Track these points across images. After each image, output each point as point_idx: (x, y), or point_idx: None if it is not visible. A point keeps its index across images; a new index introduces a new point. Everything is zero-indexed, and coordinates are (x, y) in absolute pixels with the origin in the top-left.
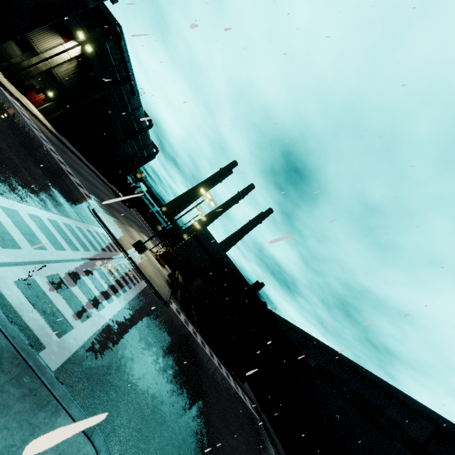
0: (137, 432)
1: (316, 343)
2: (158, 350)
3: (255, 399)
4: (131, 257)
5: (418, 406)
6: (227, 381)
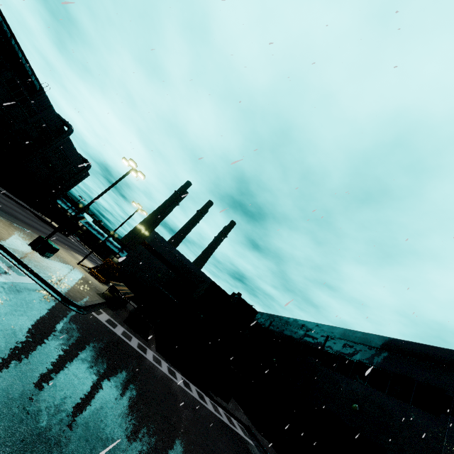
0: None
1: (305, 326)
2: None
3: (249, 420)
4: (4, 246)
5: (451, 355)
6: (197, 404)
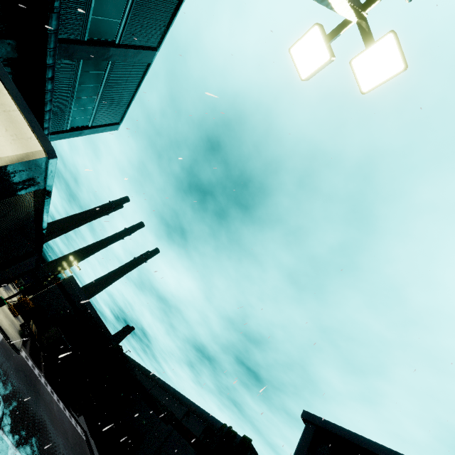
0: (6, 400)
1: (149, 375)
2: (13, 377)
3: (89, 431)
4: None
5: (186, 400)
6: (62, 411)
